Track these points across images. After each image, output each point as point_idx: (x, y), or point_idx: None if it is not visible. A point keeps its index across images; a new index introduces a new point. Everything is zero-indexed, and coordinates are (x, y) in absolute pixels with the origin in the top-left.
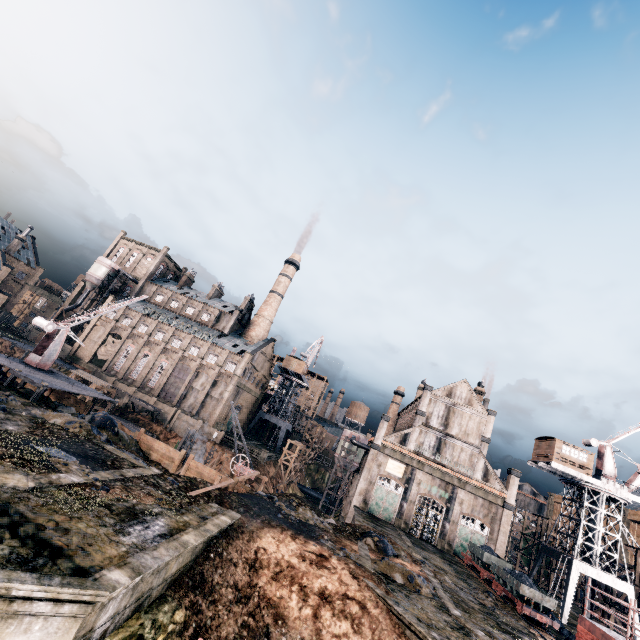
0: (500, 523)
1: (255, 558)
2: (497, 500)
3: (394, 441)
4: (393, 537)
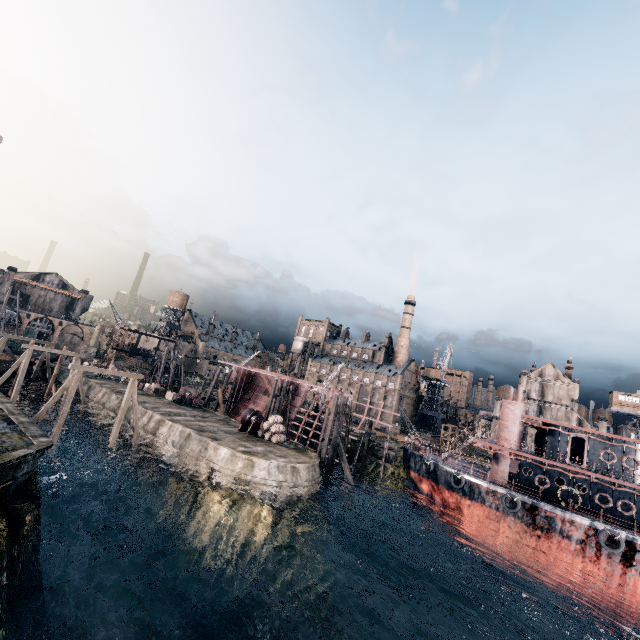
0: None
1: None
2: None
3: None
4: None
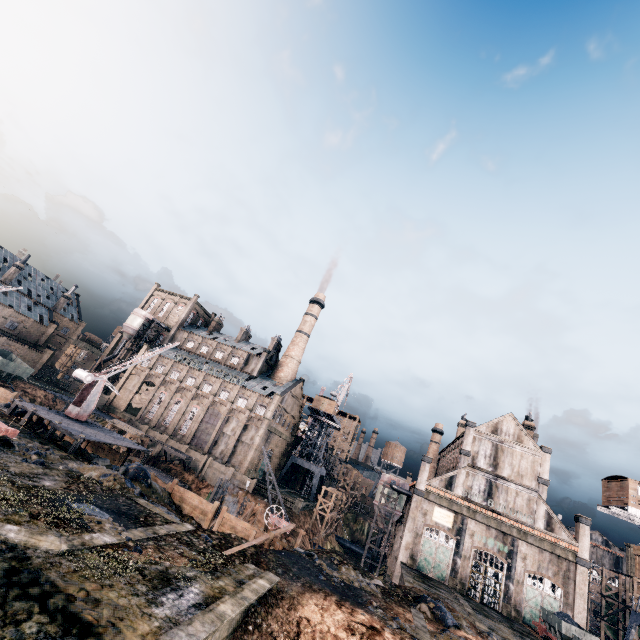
0: (575, 583)
1: (298, 631)
2: (567, 554)
3: (439, 485)
4: (450, 601)
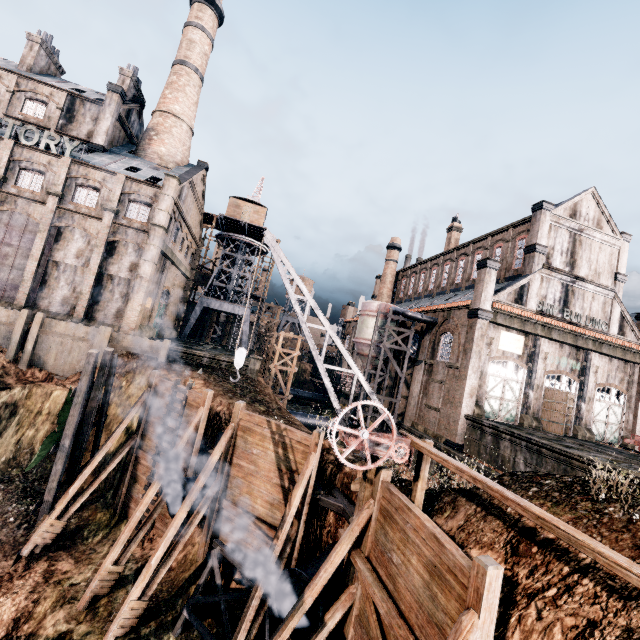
0: (639, 386)
1: None
2: (635, 357)
3: (507, 301)
4: None
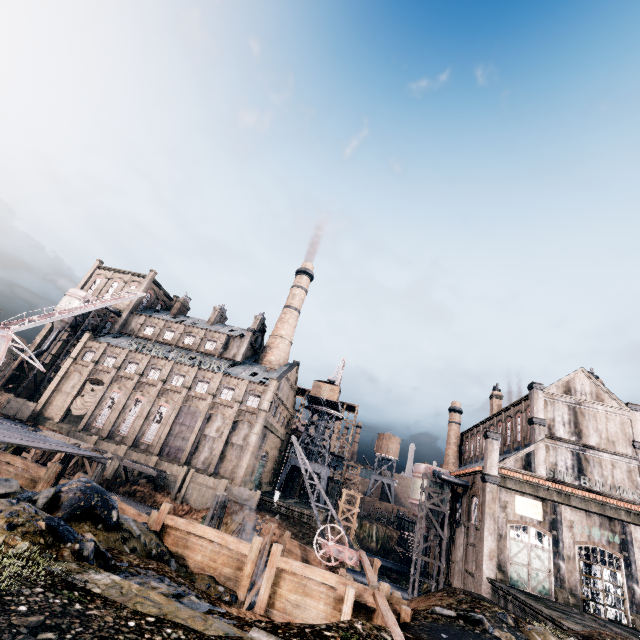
0: None
1: None
2: None
3: (514, 467)
4: None
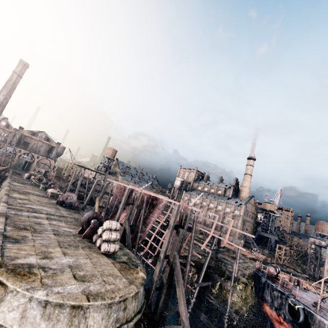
0: None
1: None
2: None
3: None
4: None
